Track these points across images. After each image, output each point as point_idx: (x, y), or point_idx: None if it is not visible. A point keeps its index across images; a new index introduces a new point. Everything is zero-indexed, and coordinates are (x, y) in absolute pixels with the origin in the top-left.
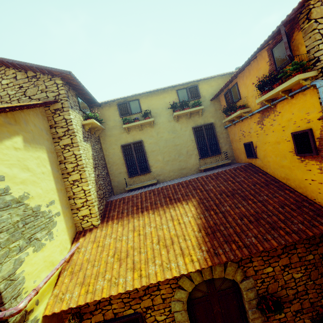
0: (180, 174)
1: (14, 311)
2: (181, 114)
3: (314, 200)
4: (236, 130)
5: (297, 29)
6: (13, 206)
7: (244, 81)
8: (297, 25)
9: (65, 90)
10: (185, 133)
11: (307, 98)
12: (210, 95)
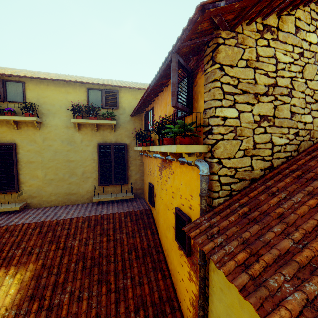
0: (66, 200)
1: None
2: (85, 123)
3: (180, 302)
4: (147, 163)
5: (201, 68)
6: None
7: (157, 109)
8: (202, 63)
9: None
10: (87, 148)
11: (194, 175)
12: (132, 109)
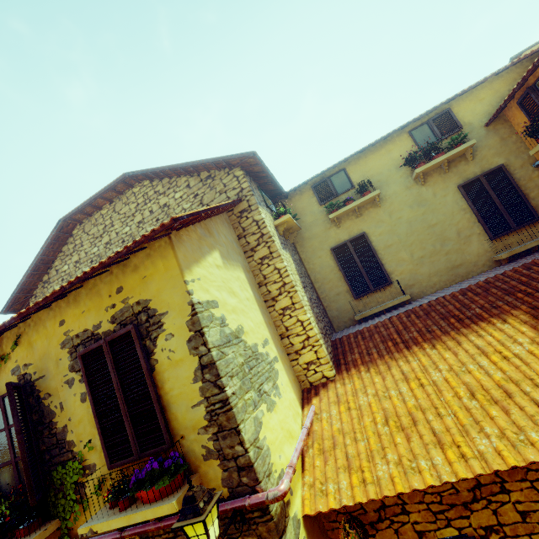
0: (453, 277)
1: (279, 493)
2: (429, 169)
3: None
4: None
5: None
6: (233, 342)
7: None
8: None
9: (248, 182)
10: (446, 200)
11: None
12: (482, 116)
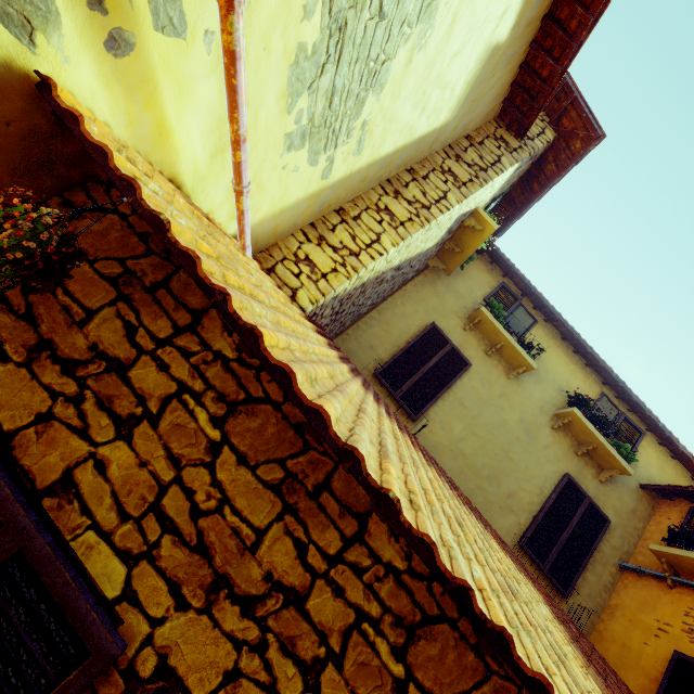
0: None
1: None
2: (576, 428)
3: None
4: (666, 603)
5: None
6: None
7: None
8: None
9: (541, 149)
10: (545, 464)
11: None
12: (648, 477)
